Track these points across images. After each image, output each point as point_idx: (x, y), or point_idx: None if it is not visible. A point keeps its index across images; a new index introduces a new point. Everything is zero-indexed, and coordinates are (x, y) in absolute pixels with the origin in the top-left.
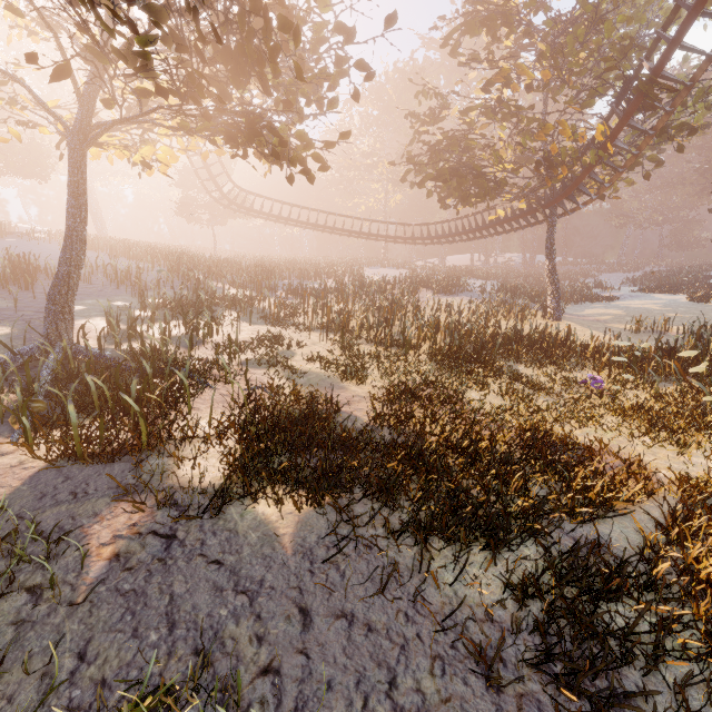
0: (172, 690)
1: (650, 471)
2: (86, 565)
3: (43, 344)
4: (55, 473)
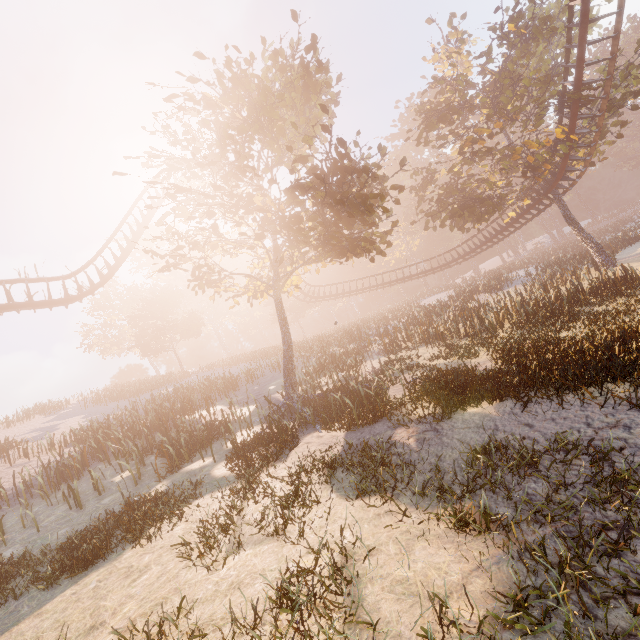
0: (488, 445)
1: None
2: (407, 445)
3: (288, 398)
4: (353, 433)
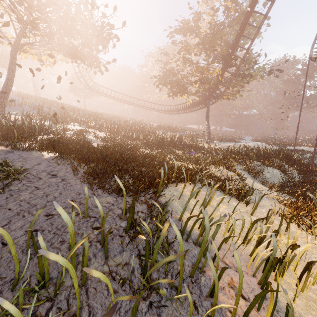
0: None
1: (178, 165)
2: None
3: None
4: None
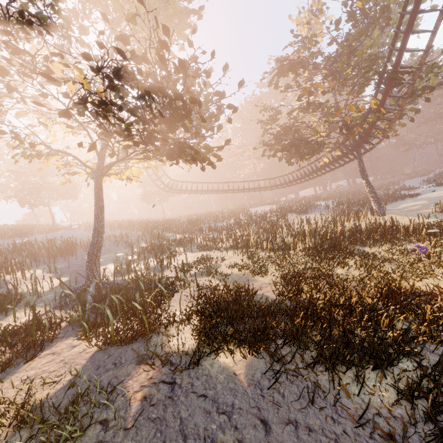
0: None
1: None
2: (129, 405)
3: (86, 282)
4: (102, 353)
